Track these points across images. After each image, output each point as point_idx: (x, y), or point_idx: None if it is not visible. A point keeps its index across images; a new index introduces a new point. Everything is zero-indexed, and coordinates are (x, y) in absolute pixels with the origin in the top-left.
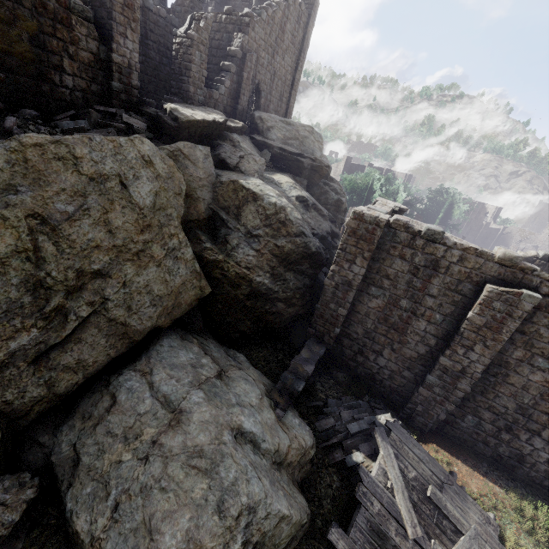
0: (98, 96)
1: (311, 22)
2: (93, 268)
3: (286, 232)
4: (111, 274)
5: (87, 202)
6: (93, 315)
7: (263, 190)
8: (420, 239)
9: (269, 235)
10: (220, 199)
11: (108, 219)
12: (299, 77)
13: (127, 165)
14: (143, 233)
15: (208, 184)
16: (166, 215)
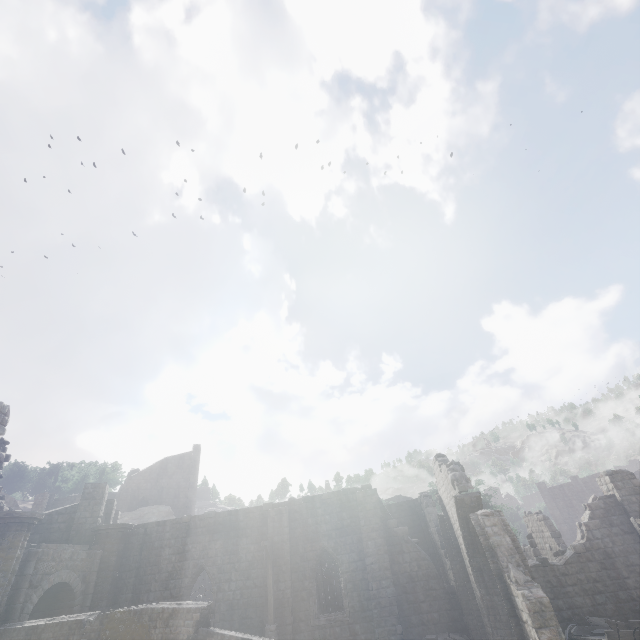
0: None
1: (196, 453)
2: None
3: None
4: None
5: None
6: None
7: None
8: None
9: None
10: None
11: None
12: (196, 479)
13: None
14: None
15: None
16: None
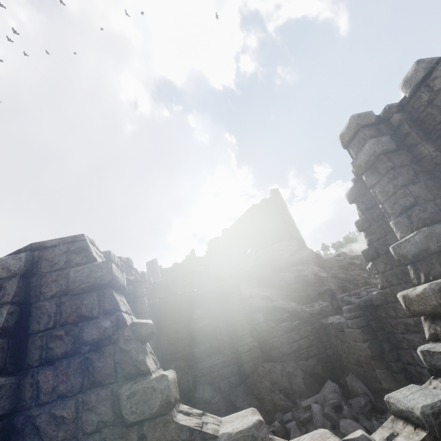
0: None
1: (277, 197)
2: None
3: None
4: None
5: None
6: None
7: None
8: None
9: None
10: None
11: None
12: (291, 220)
13: None
14: None
15: None
16: None
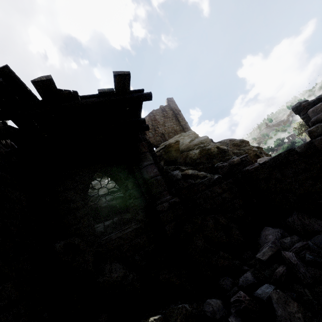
0: None
1: (173, 105)
2: None
3: None
4: None
5: None
6: None
7: None
8: None
9: None
10: None
11: None
12: (185, 122)
13: None
14: None
15: None
16: None
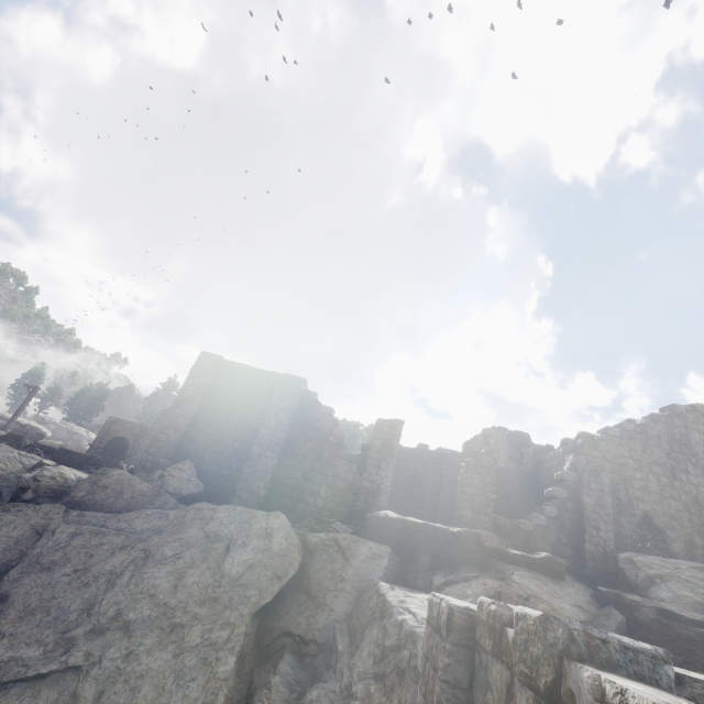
0: (344, 516)
1: None
2: (129, 614)
3: (398, 702)
4: (135, 633)
5: (185, 552)
6: (75, 671)
7: (407, 602)
8: (521, 687)
9: (374, 703)
10: (354, 615)
11: (186, 573)
12: None
13: (245, 532)
14: (203, 605)
15: (353, 591)
16: (244, 596)
